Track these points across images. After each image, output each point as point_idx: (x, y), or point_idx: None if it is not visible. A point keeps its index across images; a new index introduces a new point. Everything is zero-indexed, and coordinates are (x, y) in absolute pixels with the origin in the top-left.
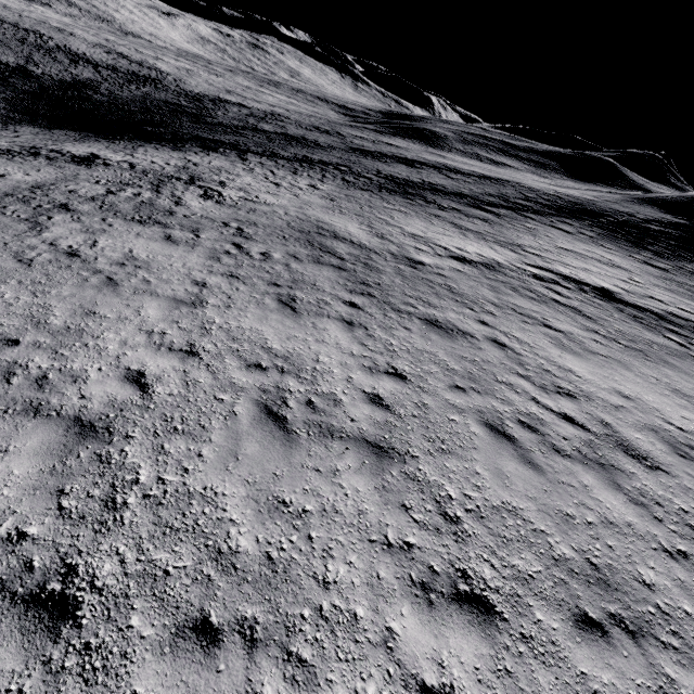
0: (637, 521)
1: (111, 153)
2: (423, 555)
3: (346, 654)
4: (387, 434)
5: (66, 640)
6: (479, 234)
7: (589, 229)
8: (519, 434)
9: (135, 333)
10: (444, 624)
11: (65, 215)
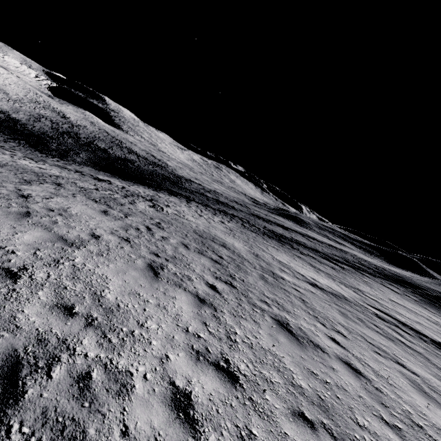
0: None
1: (119, 182)
2: None
3: None
4: None
5: None
6: (329, 275)
7: (412, 294)
8: None
9: None
10: None
11: (53, 186)
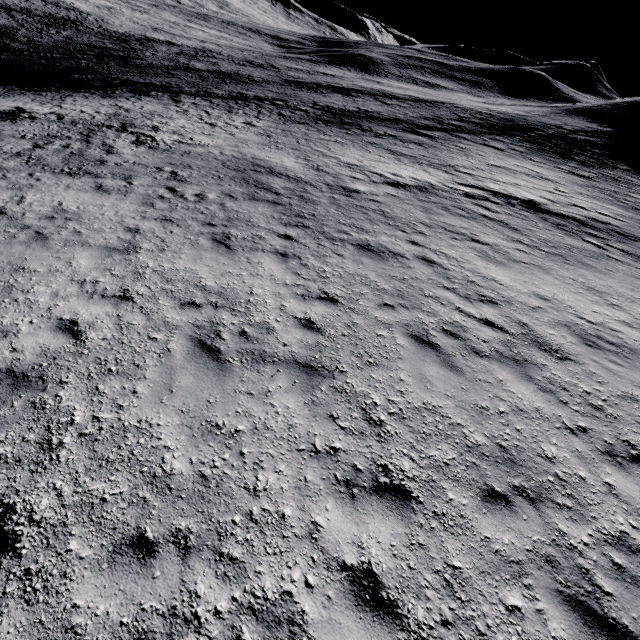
0: (544, 406)
1: (37, 105)
2: (348, 457)
3: (274, 548)
4: (318, 354)
5: (7, 569)
6: (414, 158)
7: (519, 144)
8: (443, 341)
9: (66, 284)
10: (364, 512)
11: None
